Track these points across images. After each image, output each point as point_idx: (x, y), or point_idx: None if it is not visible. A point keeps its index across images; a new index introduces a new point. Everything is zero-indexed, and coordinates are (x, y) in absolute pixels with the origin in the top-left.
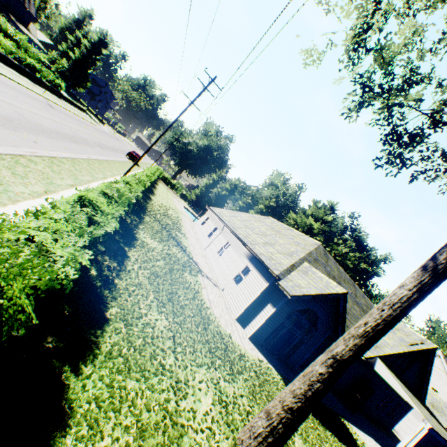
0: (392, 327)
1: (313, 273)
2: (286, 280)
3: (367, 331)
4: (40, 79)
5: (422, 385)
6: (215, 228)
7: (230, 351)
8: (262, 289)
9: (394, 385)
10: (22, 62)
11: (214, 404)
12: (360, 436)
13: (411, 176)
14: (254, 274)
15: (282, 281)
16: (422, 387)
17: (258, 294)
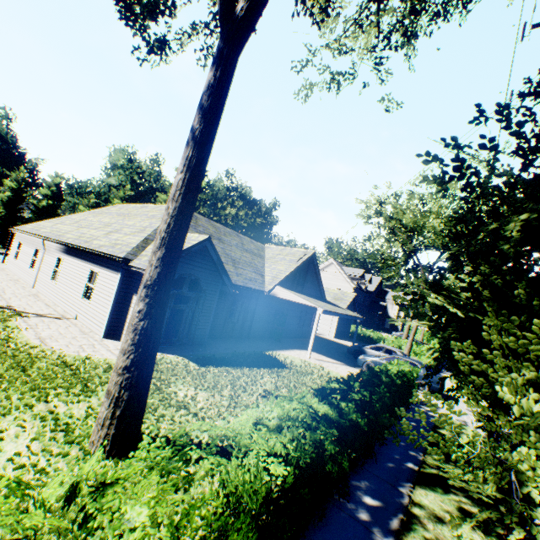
0: (186, 221)
1: None
2: (140, 258)
3: (164, 238)
4: None
5: (320, 287)
6: (36, 252)
7: (84, 372)
8: (117, 284)
9: (294, 299)
10: None
11: (37, 438)
12: (285, 354)
13: (148, 43)
14: (103, 274)
15: (135, 261)
16: (321, 289)
17: (114, 293)
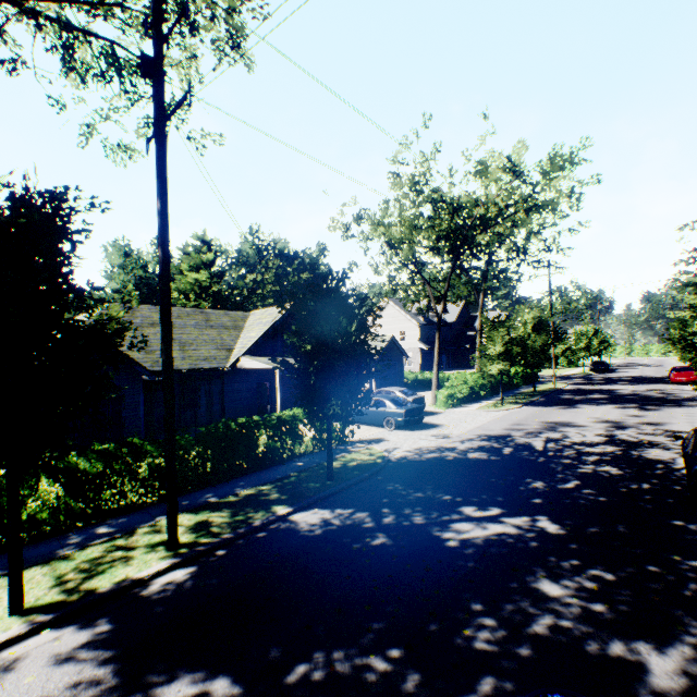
0: None
1: None
2: None
3: None
4: None
5: None
6: None
7: None
8: None
9: (257, 366)
10: None
11: None
12: None
13: None
14: None
15: None
16: None
17: None
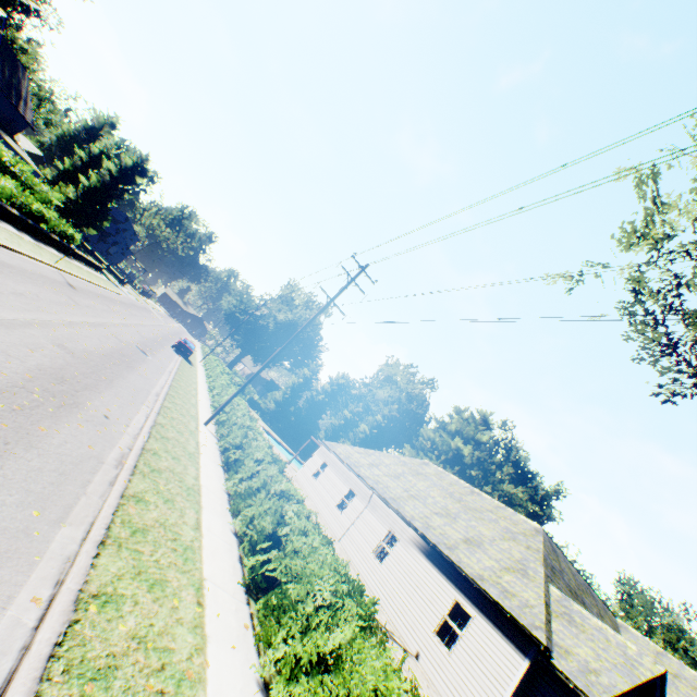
0: None
1: (582, 618)
2: (559, 651)
3: None
4: (47, 232)
5: None
6: (349, 491)
7: None
8: (520, 674)
9: None
10: (24, 209)
11: None
12: None
13: None
14: (483, 627)
15: (555, 655)
16: None
17: (512, 686)
